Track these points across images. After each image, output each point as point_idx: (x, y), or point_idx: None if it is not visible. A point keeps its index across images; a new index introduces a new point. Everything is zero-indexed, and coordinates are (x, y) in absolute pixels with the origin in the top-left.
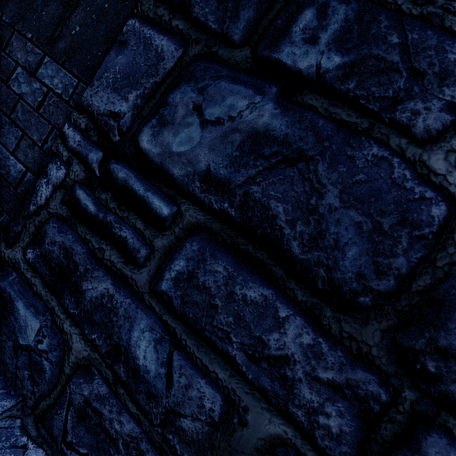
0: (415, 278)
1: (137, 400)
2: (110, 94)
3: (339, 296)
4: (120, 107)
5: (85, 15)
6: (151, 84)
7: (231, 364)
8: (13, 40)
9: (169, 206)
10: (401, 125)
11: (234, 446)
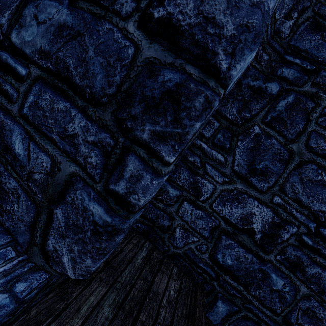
0: (123, 85)
1: (16, 170)
2: None
3: (95, 100)
4: (2, 21)
5: None
6: (15, 6)
7: (54, 143)
8: None
9: (25, 69)
10: (117, 11)
11: (56, 181)
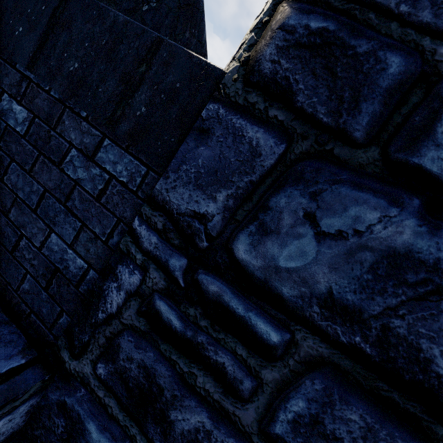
0: None
1: None
2: (193, 191)
3: None
4: (207, 208)
5: (152, 94)
6: (245, 183)
7: None
8: (65, 119)
9: (279, 332)
10: None
11: None
